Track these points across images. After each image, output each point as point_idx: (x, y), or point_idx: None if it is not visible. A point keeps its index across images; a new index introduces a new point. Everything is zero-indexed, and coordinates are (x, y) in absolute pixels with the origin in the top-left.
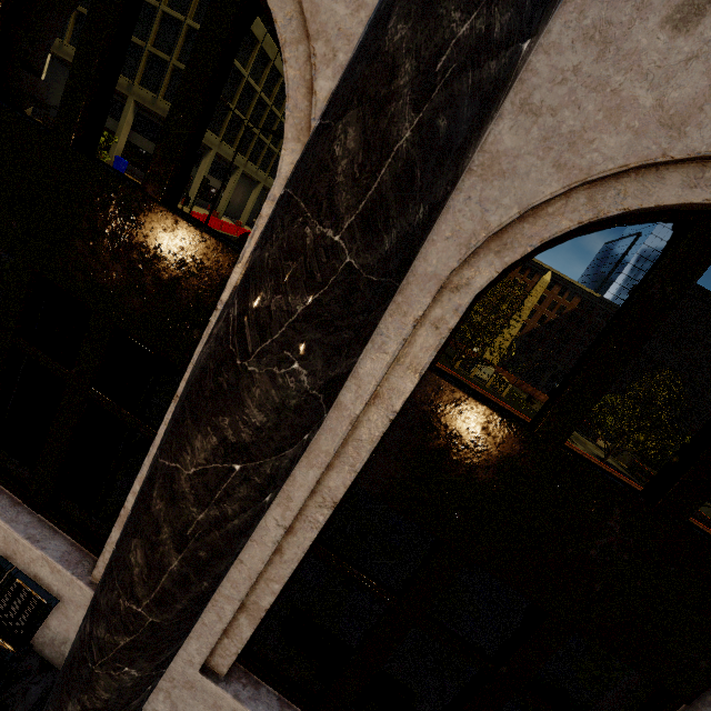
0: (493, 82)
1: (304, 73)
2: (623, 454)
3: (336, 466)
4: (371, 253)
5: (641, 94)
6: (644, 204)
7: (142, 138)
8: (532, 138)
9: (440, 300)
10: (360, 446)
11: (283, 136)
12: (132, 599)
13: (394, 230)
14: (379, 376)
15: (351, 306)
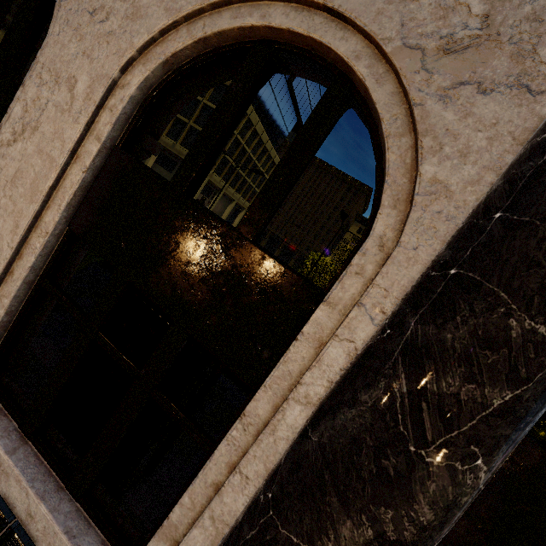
0: None
1: (405, 158)
2: None
3: None
4: None
5: None
6: None
7: (160, 167)
8: None
9: None
10: None
11: (261, 173)
12: None
13: None
14: None
15: (545, 401)
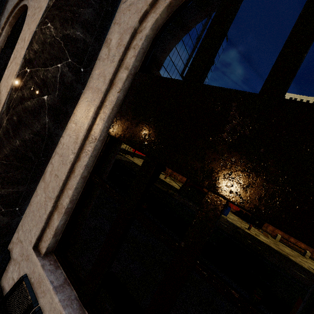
0: None
1: None
2: None
3: (97, 121)
4: None
5: None
6: None
7: None
8: None
9: (135, 38)
10: (106, 108)
11: None
12: None
13: None
14: (111, 72)
15: (69, 1)
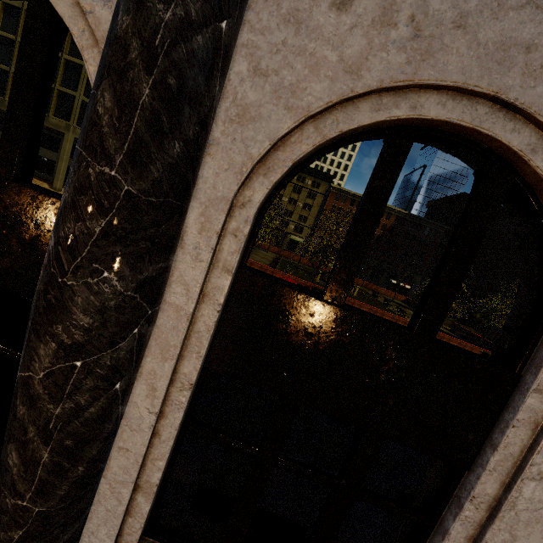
0: (205, 51)
1: None
2: (446, 320)
3: (186, 355)
4: (144, 181)
5: (328, 54)
6: (351, 127)
7: (42, 148)
8: (267, 92)
9: (233, 216)
10: (200, 336)
11: None
12: (16, 496)
13: (158, 162)
14: (200, 279)
15: (140, 222)
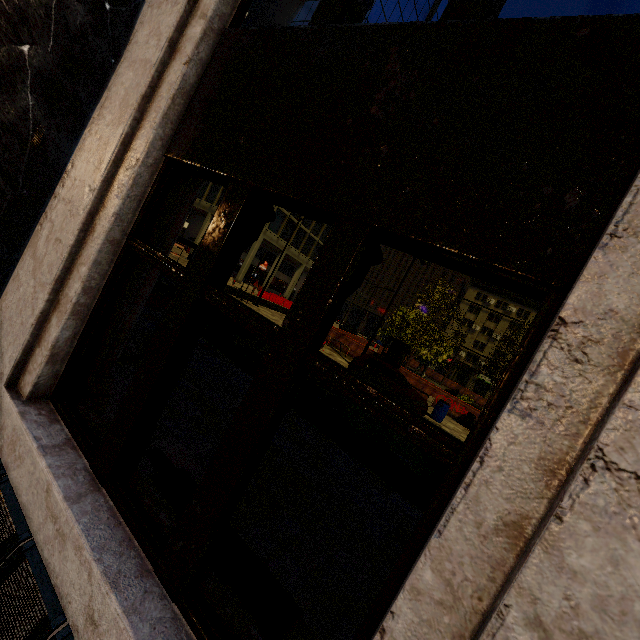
0: None
1: None
2: None
3: (143, 126)
4: None
5: None
6: None
7: None
8: None
9: None
10: (161, 99)
11: None
12: None
13: None
14: (172, 23)
15: None
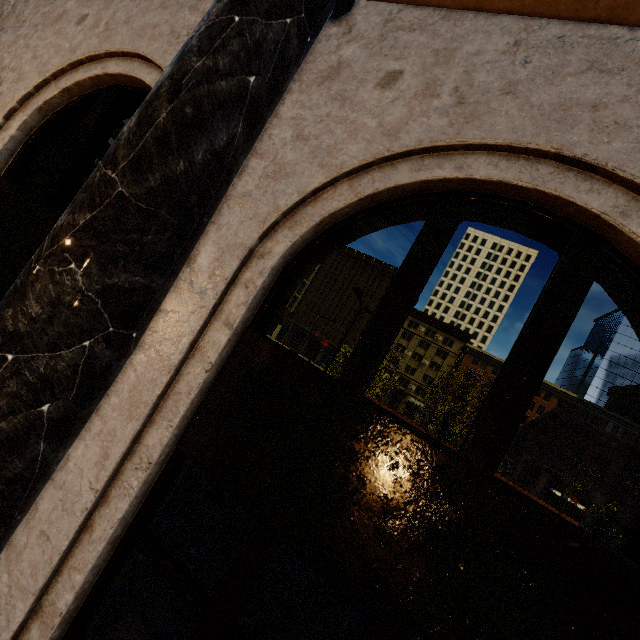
0: (228, 94)
1: None
2: None
3: (156, 421)
4: (139, 187)
5: (369, 121)
6: (387, 185)
7: None
8: (305, 153)
9: (250, 266)
10: (179, 399)
11: None
12: None
13: (158, 173)
14: (196, 327)
15: (123, 223)
